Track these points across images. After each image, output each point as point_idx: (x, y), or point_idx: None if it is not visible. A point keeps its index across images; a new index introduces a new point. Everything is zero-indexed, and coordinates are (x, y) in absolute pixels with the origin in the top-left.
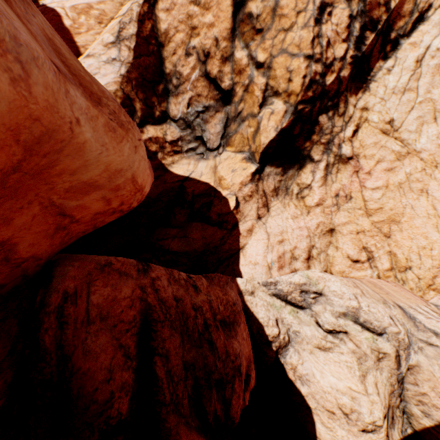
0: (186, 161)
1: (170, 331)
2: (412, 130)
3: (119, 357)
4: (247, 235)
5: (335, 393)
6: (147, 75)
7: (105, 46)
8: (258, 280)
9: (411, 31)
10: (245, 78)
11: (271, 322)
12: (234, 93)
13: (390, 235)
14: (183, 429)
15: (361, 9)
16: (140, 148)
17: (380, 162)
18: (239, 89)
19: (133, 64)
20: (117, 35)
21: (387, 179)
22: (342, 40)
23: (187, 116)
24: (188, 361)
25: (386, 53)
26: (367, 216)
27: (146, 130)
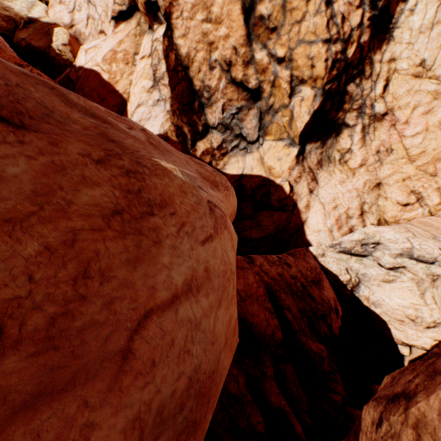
0: (234, 159)
1: (285, 294)
2: None
3: (267, 314)
4: (305, 211)
5: (401, 309)
6: (184, 100)
7: (148, 92)
8: (323, 243)
9: None
10: (270, 75)
11: (342, 272)
12: (262, 90)
13: (436, 173)
14: (310, 342)
15: None
16: (233, 192)
17: (416, 108)
18: (266, 86)
19: (172, 97)
20: (153, 78)
21: (426, 122)
22: (355, 8)
23: (223, 120)
24: (300, 308)
25: None
26: (410, 162)
27: (198, 147)
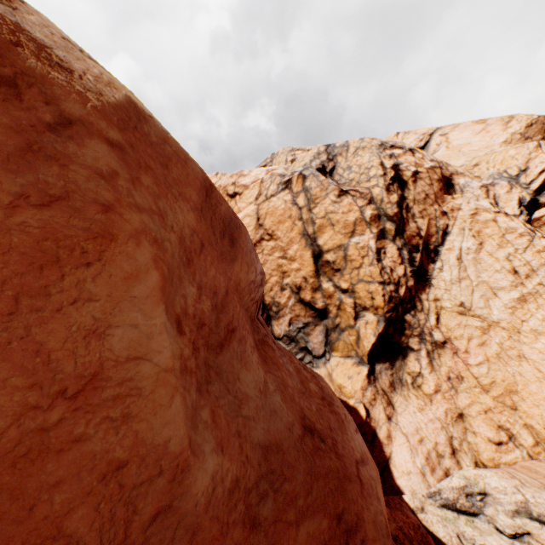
0: None
1: None
2: (482, 306)
3: None
4: (388, 442)
5: None
6: None
7: None
8: (418, 491)
9: (442, 241)
10: (335, 300)
11: (454, 540)
12: (328, 310)
13: (515, 406)
14: None
15: (403, 242)
16: None
17: (470, 339)
18: (332, 308)
19: None
20: None
21: (484, 353)
22: (399, 264)
23: (289, 332)
24: None
25: (432, 258)
26: (485, 392)
27: None
